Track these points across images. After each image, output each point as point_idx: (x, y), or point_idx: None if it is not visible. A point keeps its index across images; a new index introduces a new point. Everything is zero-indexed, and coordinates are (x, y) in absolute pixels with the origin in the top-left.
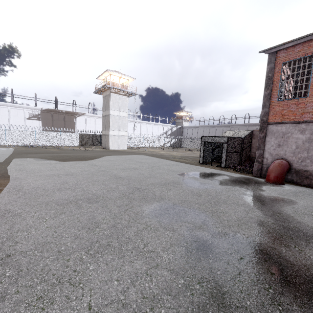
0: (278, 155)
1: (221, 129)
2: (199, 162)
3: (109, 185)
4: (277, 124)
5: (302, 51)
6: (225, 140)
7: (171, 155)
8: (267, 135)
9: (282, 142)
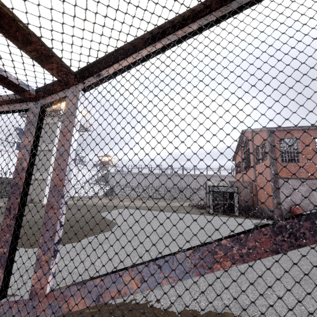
0: (290, 202)
1: (151, 177)
2: (209, 212)
3: (315, 260)
4: (284, 179)
5: (289, 134)
6: (235, 189)
7: (145, 206)
8: (279, 187)
9: (291, 192)
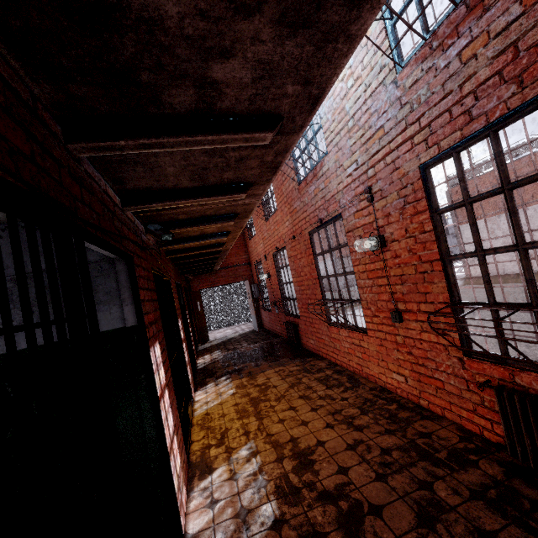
0: None
1: None
2: None
3: None
4: None
5: None
6: None
7: None
8: None
9: None
